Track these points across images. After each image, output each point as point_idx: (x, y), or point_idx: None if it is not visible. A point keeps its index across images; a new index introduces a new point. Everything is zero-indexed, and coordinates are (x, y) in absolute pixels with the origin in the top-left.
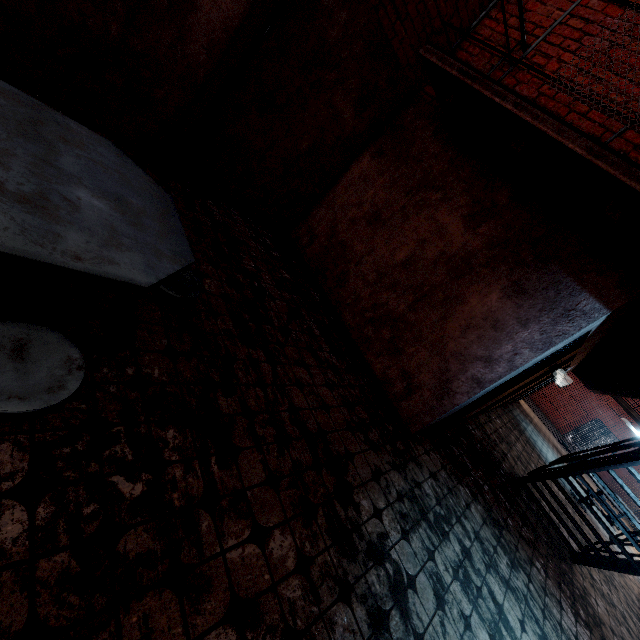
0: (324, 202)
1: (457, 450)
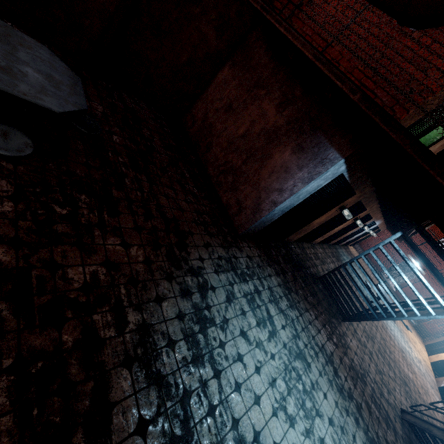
0: (201, 98)
1: (275, 252)
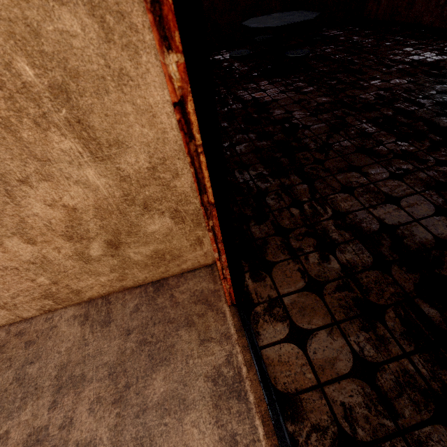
0: None
1: None
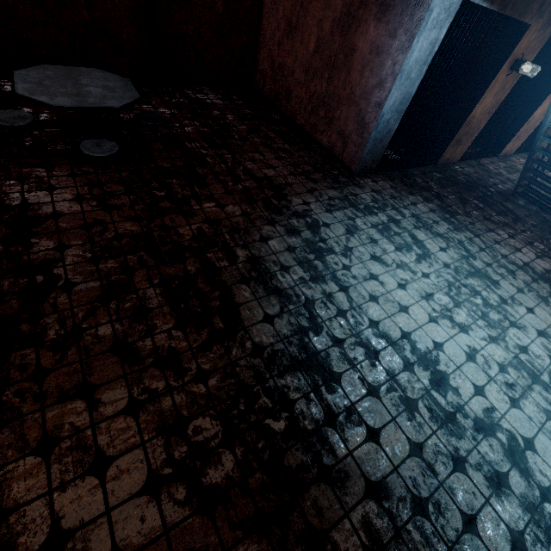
0: (260, 43)
1: (421, 180)
